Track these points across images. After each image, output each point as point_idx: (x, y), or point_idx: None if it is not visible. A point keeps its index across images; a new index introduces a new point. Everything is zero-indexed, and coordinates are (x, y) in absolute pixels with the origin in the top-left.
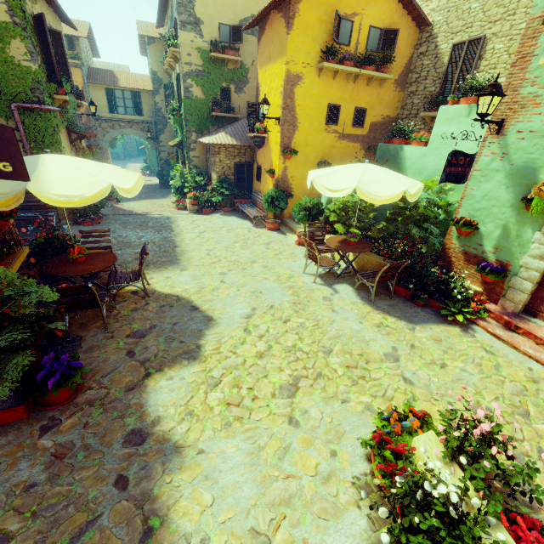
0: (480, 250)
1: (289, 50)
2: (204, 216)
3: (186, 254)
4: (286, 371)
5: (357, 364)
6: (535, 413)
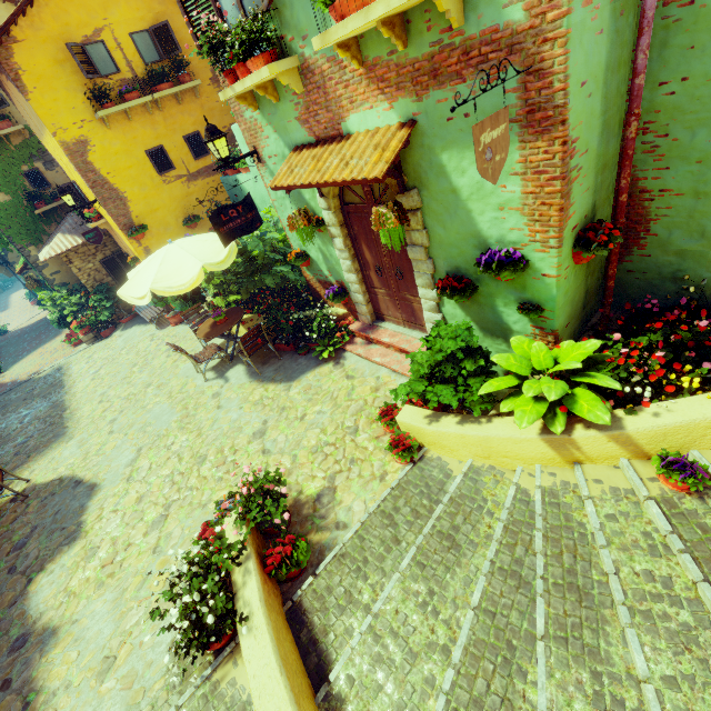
0: (324, 276)
1: (44, 119)
2: (104, 342)
3: (75, 415)
4: (160, 503)
5: (226, 459)
6: (362, 426)
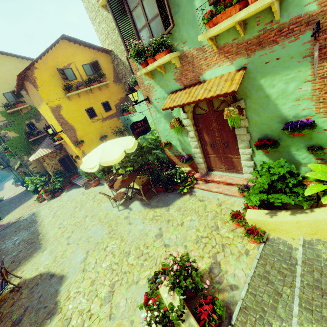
0: (179, 152)
1: (44, 97)
2: (56, 198)
3: (45, 236)
4: (107, 284)
5: (142, 252)
6: (220, 225)
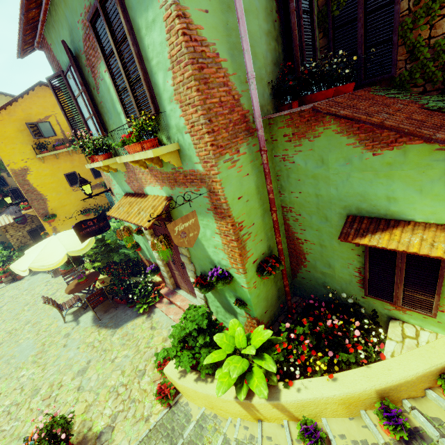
0: (148, 257)
1: (4, 157)
2: (17, 283)
3: None
4: None
5: (51, 393)
6: (149, 370)
